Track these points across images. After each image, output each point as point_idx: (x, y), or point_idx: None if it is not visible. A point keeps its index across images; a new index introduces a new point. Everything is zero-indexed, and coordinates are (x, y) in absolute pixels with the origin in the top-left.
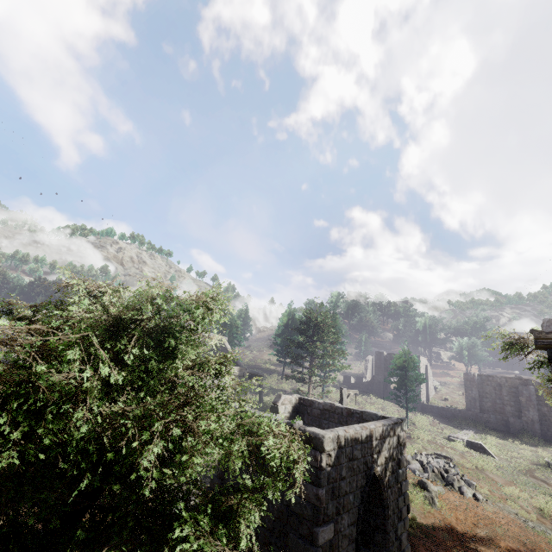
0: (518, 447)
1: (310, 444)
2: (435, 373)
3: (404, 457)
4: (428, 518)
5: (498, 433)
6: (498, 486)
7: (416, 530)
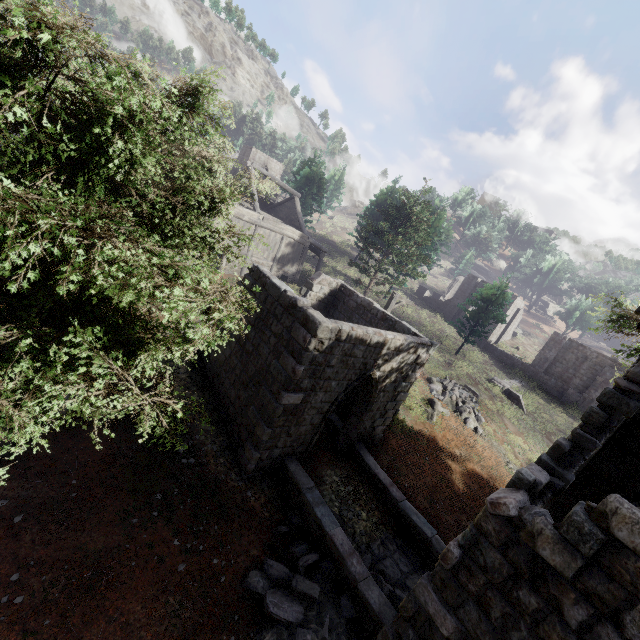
0: (557, 413)
1: (306, 325)
2: (526, 321)
3: (415, 375)
4: (417, 426)
5: (546, 395)
6: (506, 431)
7: (399, 428)
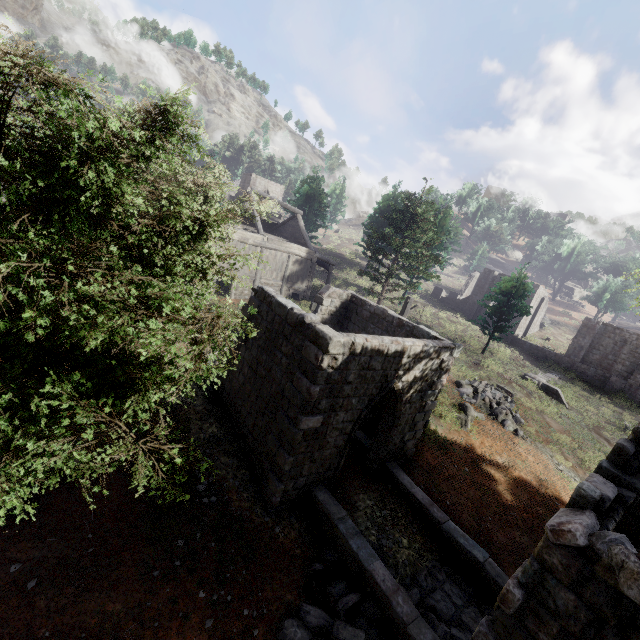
0: (602, 404)
1: (316, 342)
2: (552, 309)
3: (442, 382)
4: (451, 435)
5: (587, 386)
6: (549, 430)
7: (432, 440)
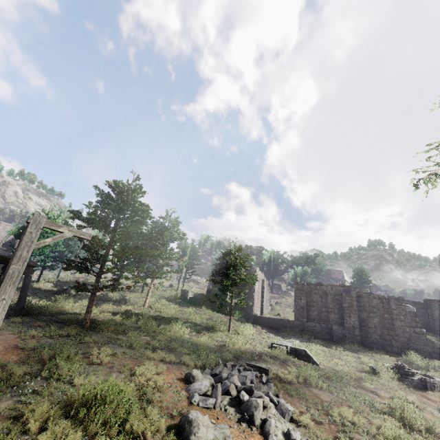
0: (342, 354)
1: None
2: (274, 296)
3: None
4: None
5: (322, 341)
6: (324, 407)
7: None
